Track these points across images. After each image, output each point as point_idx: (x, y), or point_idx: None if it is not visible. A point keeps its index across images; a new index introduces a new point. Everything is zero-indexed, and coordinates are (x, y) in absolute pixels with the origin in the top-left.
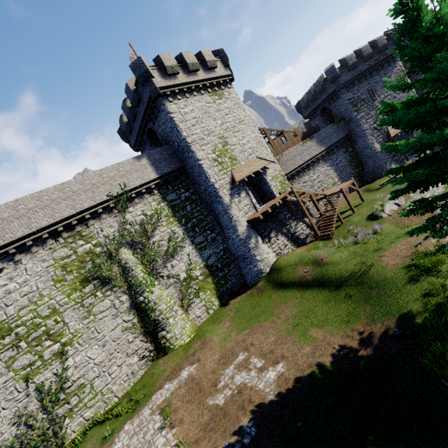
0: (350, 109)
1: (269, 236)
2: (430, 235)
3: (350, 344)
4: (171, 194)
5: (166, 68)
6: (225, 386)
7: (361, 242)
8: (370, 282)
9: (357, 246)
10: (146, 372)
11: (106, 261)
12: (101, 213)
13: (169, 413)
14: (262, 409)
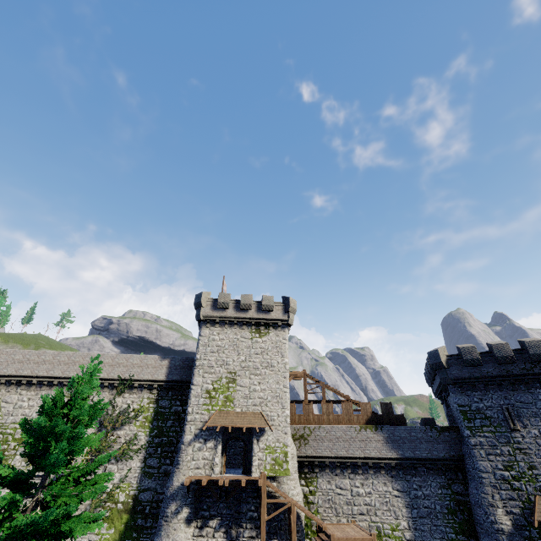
0: (460, 420)
1: (207, 521)
2: None
3: None
4: (166, 401)
5: (218, 303)
6: None
7: None
8: None
9: None
10: None
11: None
12: (106, 386)
13: None
14: None
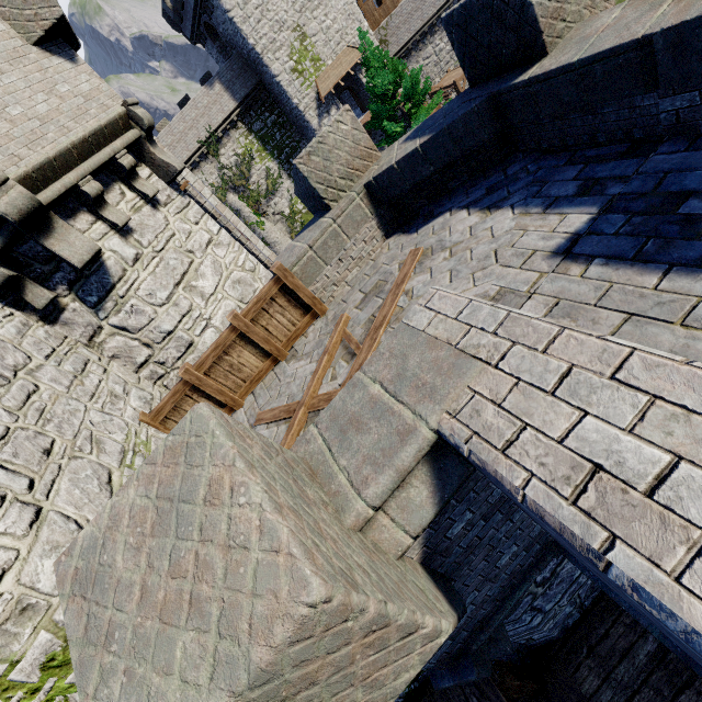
0: None
1: None
2: None
3: None
4: (257, 123)
5: None
6: None
7: None
8: None
9: None
10: None
11: None
12: (199, 162)
13: None
14: None
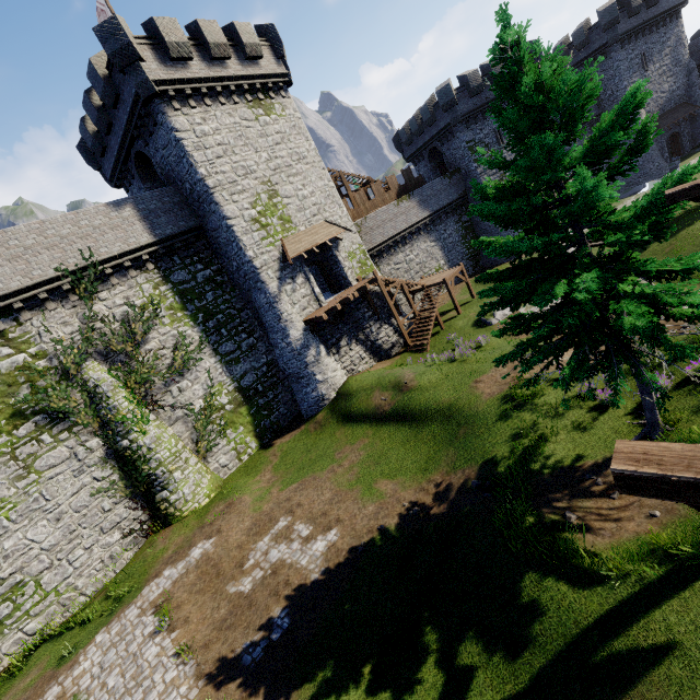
0: (468, 157)
1: (339, 345)
2: (520, 365)
3: (423, 499)
4: (180, 272)
5: (167, 45)
6: (255, 566)
7: (459, 359)
8: (459, 417)
9: (453, 365)
10: (135, 554)
11: (57, 383)
12: (46, 299)
13: (169, 611)
14: (302, 593)
